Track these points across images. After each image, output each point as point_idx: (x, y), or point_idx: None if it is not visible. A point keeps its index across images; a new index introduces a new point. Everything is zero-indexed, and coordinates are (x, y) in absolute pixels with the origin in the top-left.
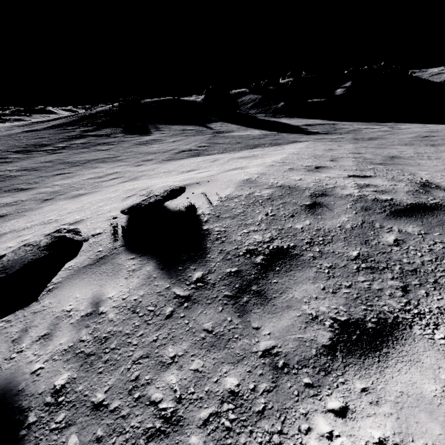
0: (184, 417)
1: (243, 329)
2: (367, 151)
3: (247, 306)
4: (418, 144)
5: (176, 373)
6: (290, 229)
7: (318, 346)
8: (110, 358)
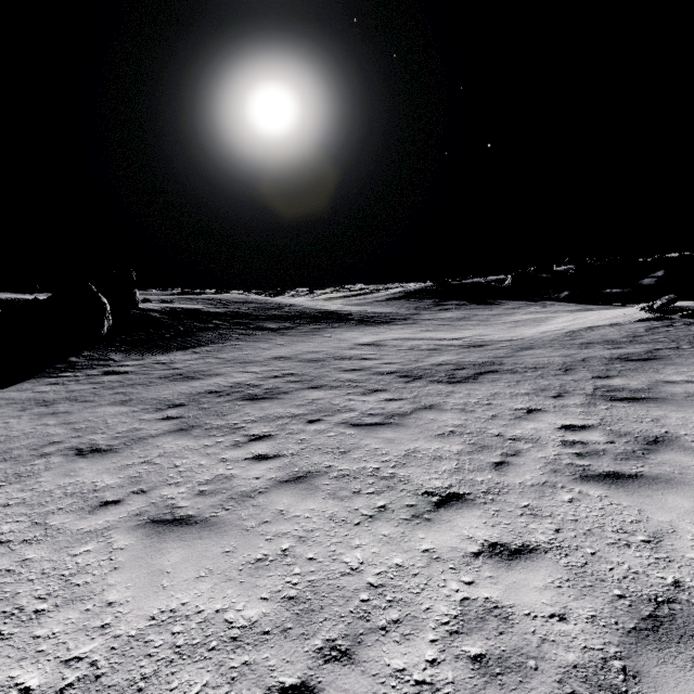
0: None
1: None
2: None
3: None
4: None
5: None
6: None
7: None
8: None
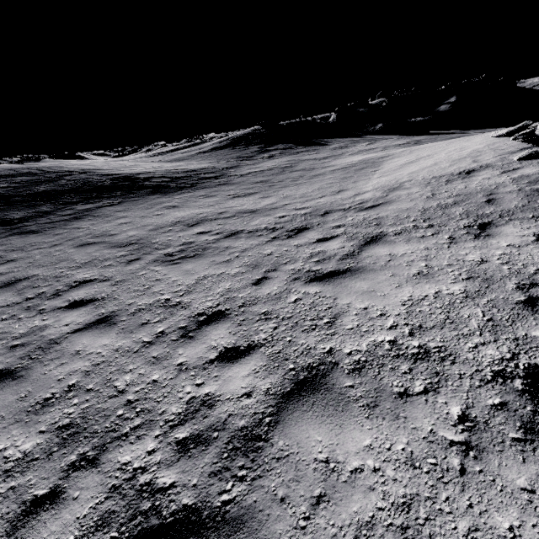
0: None
1: None
2: None
3: None
4: None
5: None
6: None
7: None
8: None
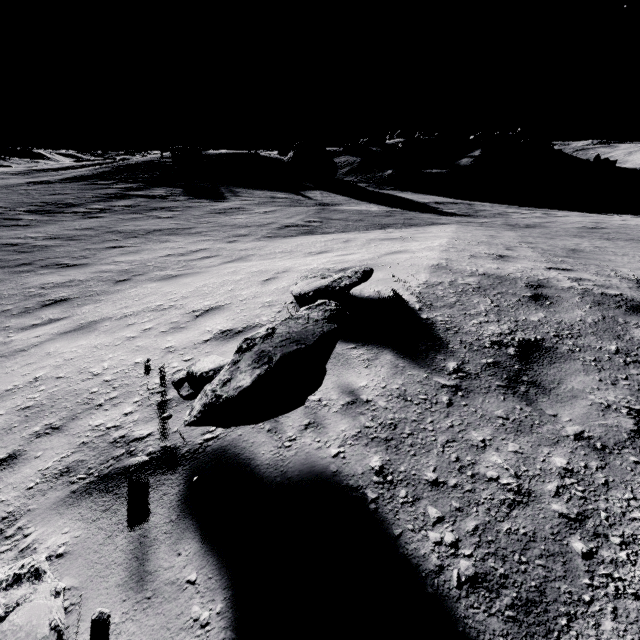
0: (533, 490)
1: (539, 416)
2: (538, 241)
3: (529, 395)
4: (590, 237)
5: (496, 454)
6: (527, 322)
7: (626, 431)
8: (414, 442)
